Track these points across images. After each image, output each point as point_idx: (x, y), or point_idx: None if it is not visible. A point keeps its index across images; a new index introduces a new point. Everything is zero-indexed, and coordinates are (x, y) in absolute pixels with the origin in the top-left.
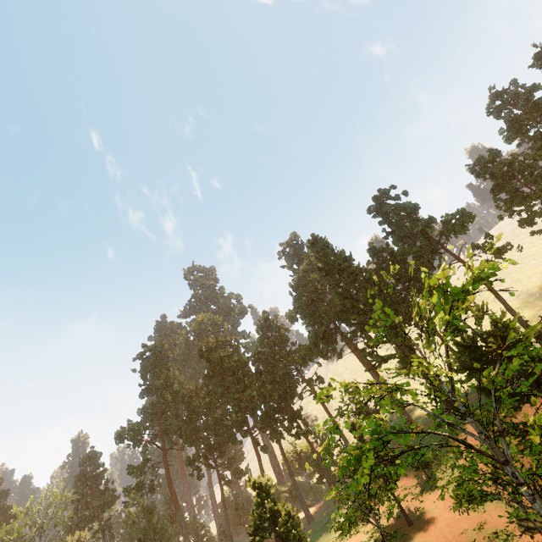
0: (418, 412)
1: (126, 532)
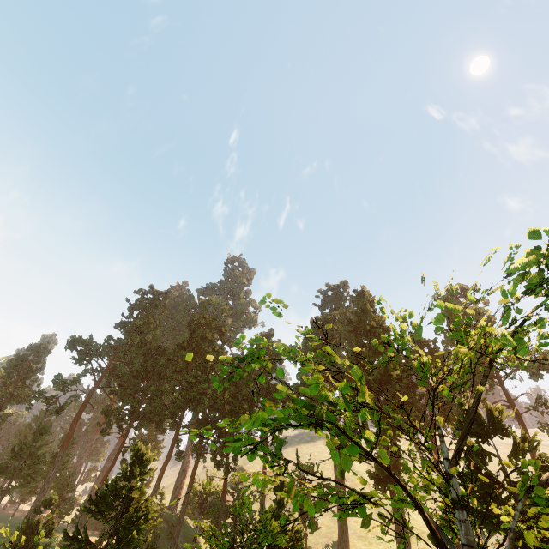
0: (361, 548)
1: (14, 442)
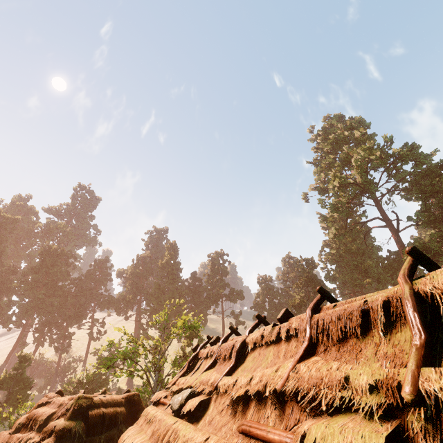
0: (139, 381)
1: None
